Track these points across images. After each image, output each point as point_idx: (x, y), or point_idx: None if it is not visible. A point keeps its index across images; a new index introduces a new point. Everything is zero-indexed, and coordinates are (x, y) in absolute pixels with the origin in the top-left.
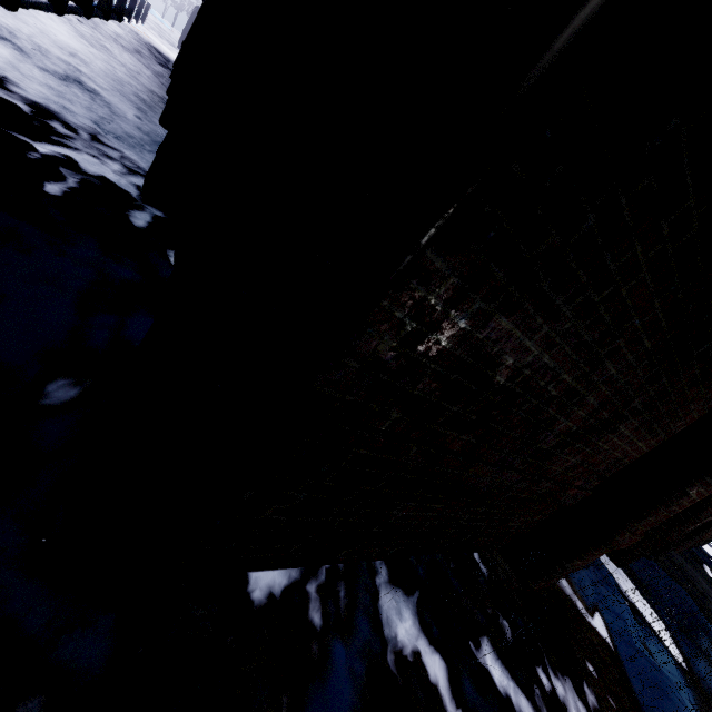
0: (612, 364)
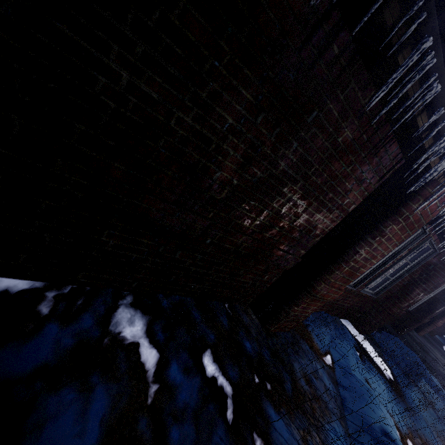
0: (224, 111)
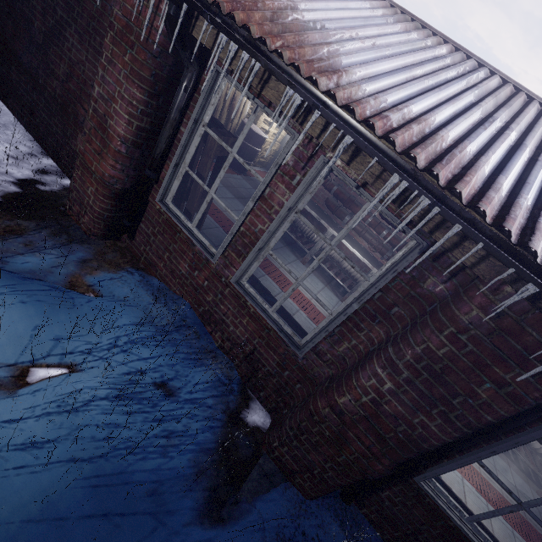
0: None
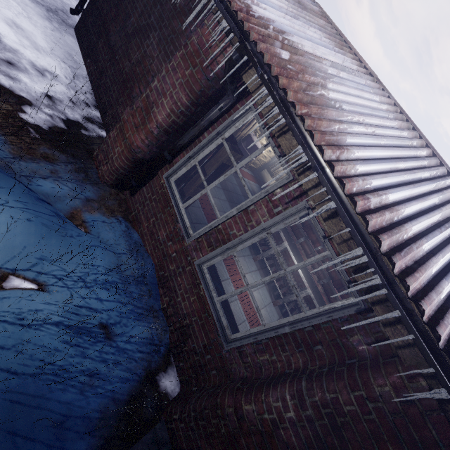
0: None
